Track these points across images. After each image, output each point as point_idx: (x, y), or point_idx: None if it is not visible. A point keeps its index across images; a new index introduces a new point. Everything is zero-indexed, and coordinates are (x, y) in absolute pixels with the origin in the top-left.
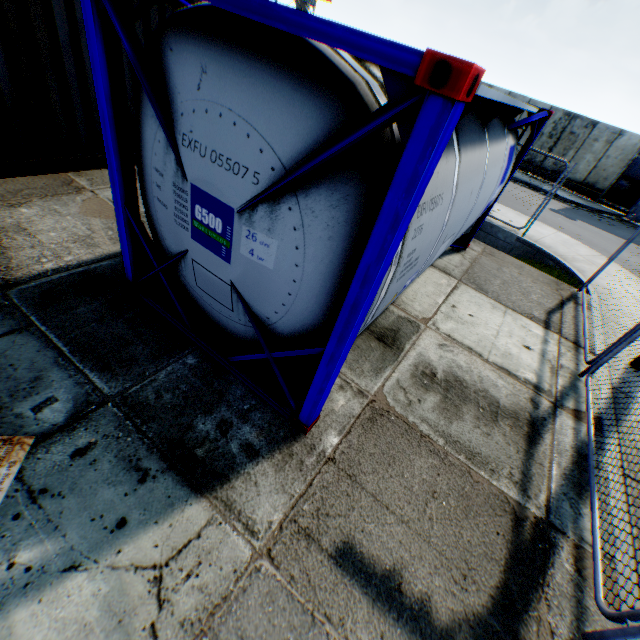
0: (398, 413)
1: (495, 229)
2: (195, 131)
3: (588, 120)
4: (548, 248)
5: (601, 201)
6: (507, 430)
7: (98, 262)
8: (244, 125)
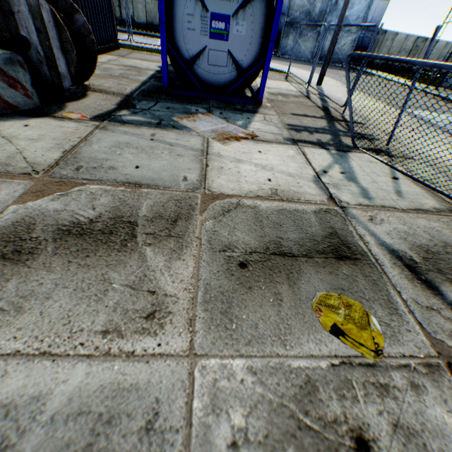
0: (276, 100)
1: None
2: None
3: None
4: None
5: None
6: (302, 98)
7: (140, 88)
8: None
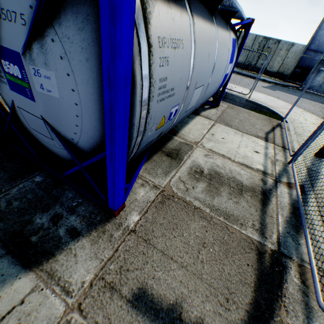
0: (179, 196)
1: (234, 96)
2: None
3: (276, 40)
4: (263, 103)
5: (287, 81)
6: (249, 198)
7: None
8: None
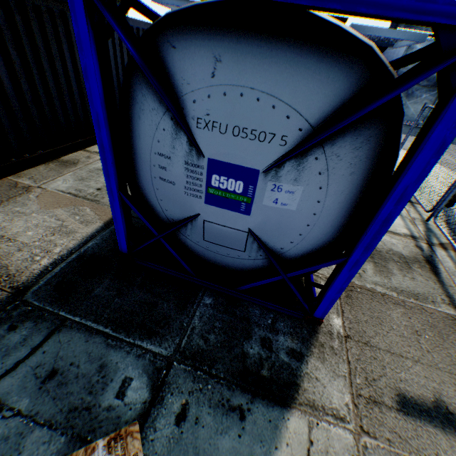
0: (359, 285)
1: None
2: (213, 113)
3: None
4: None
5: None
6: (419, 271)
7: (84, 245)
8: (268, 99)
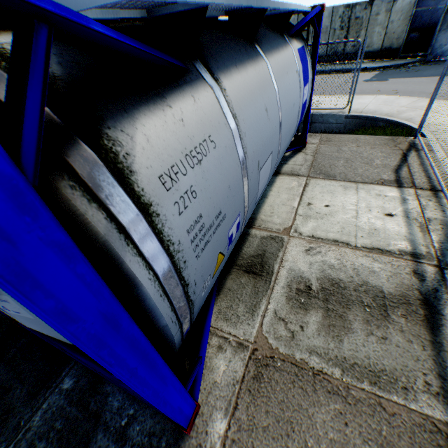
0: (283, 354)
1: (325, 117)
2: None
3: (365, 3)
4: (374, 113)
5: (402, 56)
6: (402, 323)
7: None
8: None
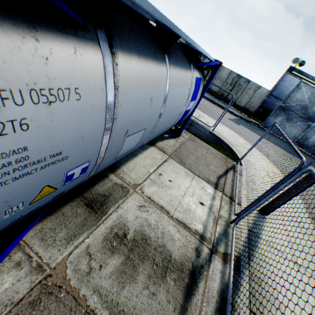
0: (71, 286)
1: (199, 126)
2: None
3: (246, 79)
4: (224, 138)
5: (251, 117)
6: (171, 284)
7: None
8: None
